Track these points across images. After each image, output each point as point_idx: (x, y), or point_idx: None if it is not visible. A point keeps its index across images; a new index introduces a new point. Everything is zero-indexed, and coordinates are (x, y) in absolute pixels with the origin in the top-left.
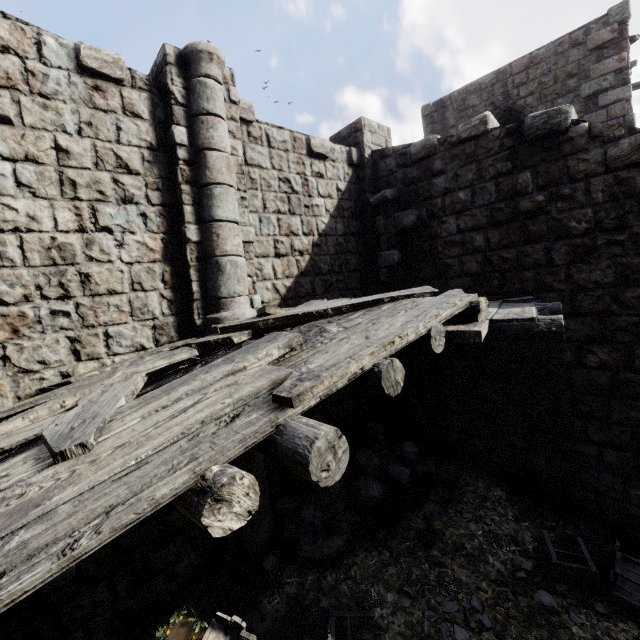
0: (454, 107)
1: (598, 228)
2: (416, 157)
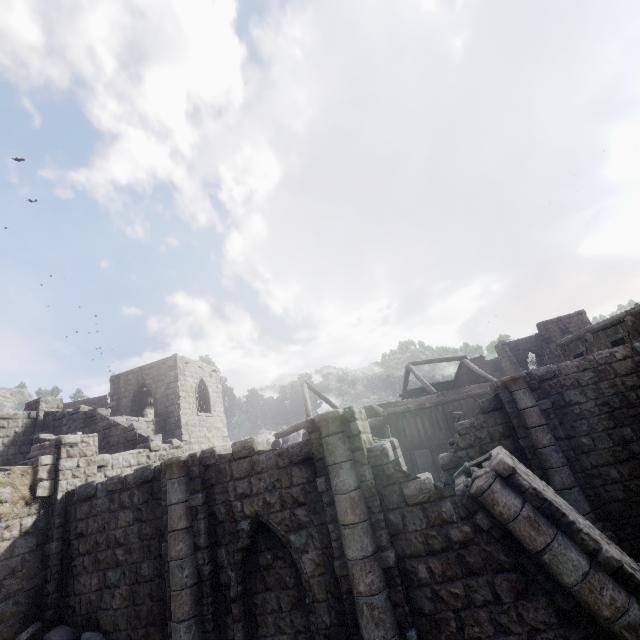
0: (124, 379)
1: (100, 448)
2: (59, 417)
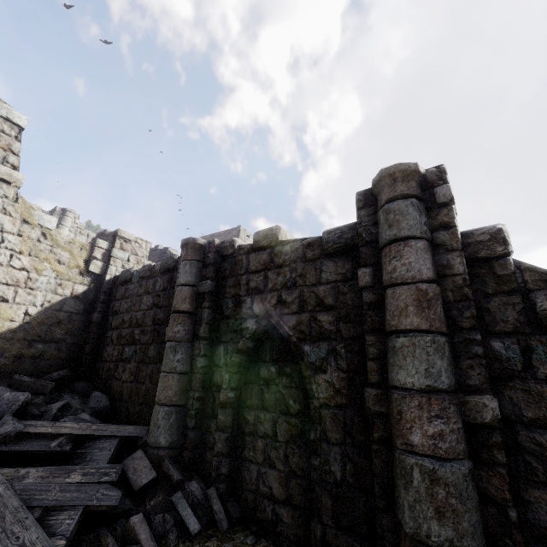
0: None
1: None
2: None
